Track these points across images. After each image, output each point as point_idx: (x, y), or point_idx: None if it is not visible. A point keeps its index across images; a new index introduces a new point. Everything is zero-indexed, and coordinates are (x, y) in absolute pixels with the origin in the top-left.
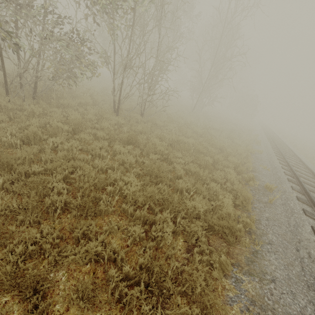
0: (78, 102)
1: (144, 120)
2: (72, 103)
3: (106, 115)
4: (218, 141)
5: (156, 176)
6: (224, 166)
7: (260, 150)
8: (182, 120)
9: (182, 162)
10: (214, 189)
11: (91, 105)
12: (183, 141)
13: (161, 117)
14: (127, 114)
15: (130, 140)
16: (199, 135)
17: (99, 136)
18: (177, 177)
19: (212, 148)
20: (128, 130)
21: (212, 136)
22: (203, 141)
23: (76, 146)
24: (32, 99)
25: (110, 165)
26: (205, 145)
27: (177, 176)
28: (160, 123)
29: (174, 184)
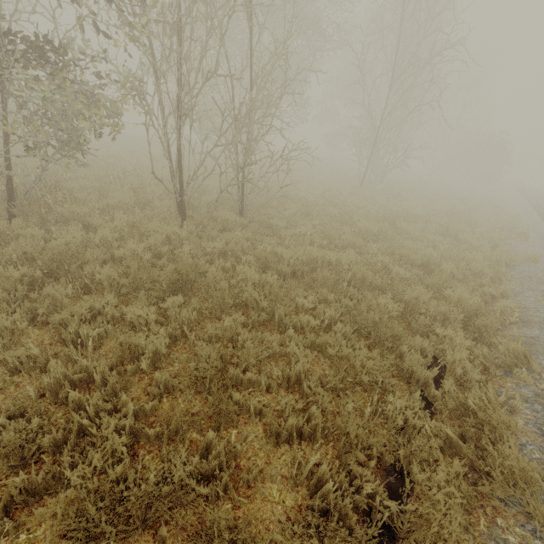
0: (103, 205)
1: (243, 222)
2: (79, 210)
3: (145, 225)
4: (418, 246)
5: (225, 384)
6: (434, 316)
7: (532, 255)
8: (333, 209)
9: (313, 323)
10: (398, 420)
11: (128, 207)
12: (325, 259)
13: (288, 208)
14: (203, 216)
15: (183, 279)
16: (371, 237)
17: (104, 280)
18: (290, 379)
19: (400, 270)
20: (195, 252)
21: (404, 234)
22: (379, 252)
23: (9, 326)
24: (7, 214)
25: (91, 368)
26: (384, 263)
27: (289, 376)
28: (279, 224)
29: (279, 405)
